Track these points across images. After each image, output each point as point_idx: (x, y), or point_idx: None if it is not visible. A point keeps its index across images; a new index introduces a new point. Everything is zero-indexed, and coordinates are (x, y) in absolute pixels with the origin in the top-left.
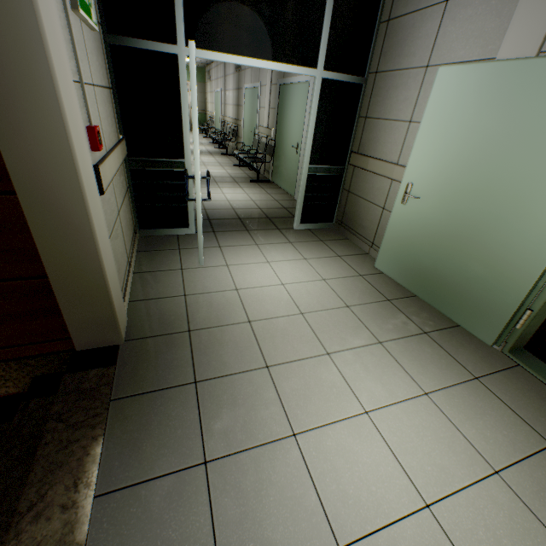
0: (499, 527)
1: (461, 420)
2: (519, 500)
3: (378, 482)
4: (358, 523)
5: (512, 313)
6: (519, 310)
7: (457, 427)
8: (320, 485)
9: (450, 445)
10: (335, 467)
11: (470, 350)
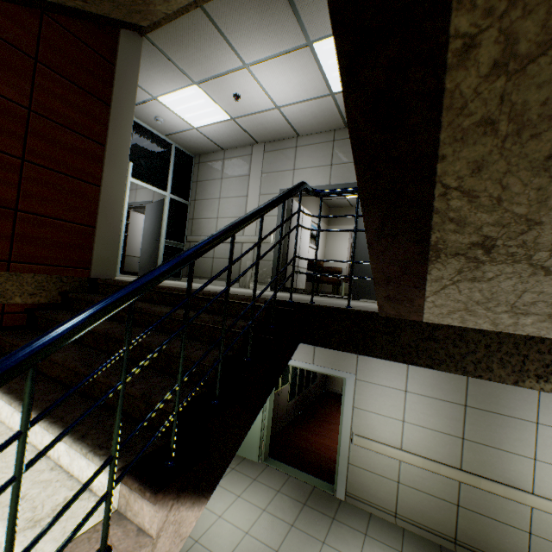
0: (266, 525)
1: (252, 498)
2: (271, 514)
3: (231, 536)
4: (228, 551)
5: (259, 444)
6: (261, 441)
7: (251, 502)
8: (213, 549)
9: (250, 510)
10: (216, 541)
11: (251, 467)
